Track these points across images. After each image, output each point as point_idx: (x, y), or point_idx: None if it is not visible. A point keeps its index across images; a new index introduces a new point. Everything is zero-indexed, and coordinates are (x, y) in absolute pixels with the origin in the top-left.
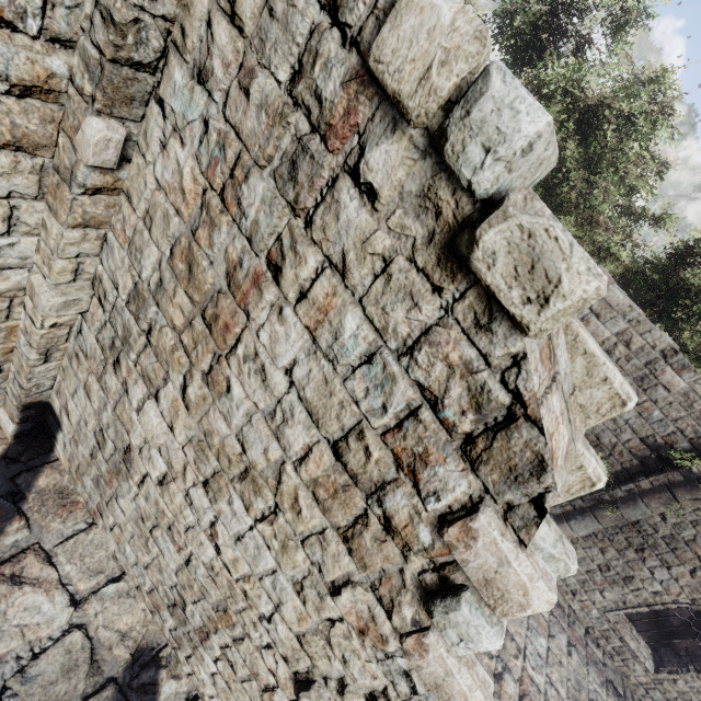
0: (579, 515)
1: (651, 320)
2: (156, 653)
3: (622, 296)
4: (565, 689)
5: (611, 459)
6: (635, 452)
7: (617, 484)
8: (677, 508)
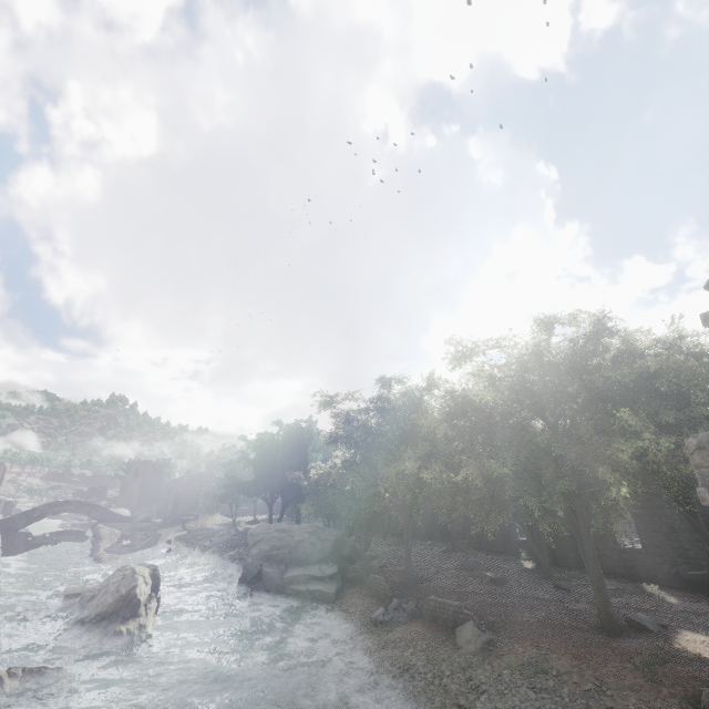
0: None
1: None
2: None
3: None
4: None
5: None
6: None
7: None
8: None
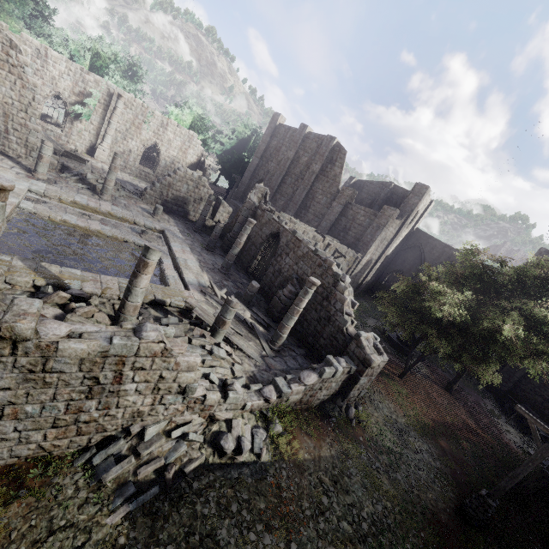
0: (104, 137)
1: (85, 68)
2: (1, 151)
3: (57, 53)
4: (129, 178)
5: (98, 114)
6: (101, 108)
7: (104, 120)
8: (119, 118)
